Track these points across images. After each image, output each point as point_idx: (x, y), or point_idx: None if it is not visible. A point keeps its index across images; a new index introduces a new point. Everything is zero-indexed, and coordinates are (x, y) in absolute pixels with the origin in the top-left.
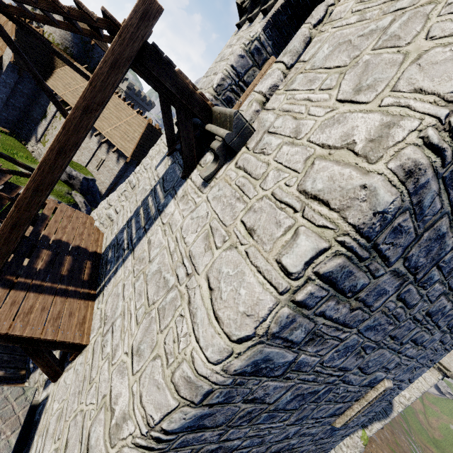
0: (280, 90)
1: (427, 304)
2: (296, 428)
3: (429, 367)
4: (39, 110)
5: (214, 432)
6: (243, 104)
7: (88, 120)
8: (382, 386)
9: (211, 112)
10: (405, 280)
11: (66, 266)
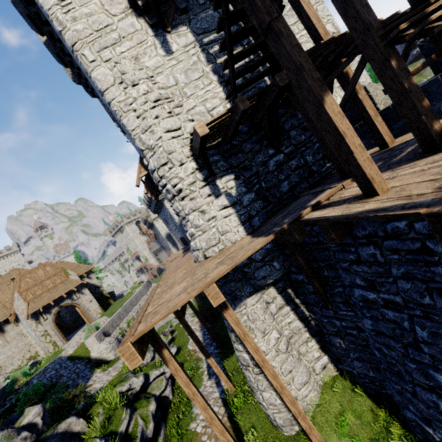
0: None
1: None
2: None
3: None
4: None
5: None
6: None
7: None
8: None
9: None
10: None
11: None
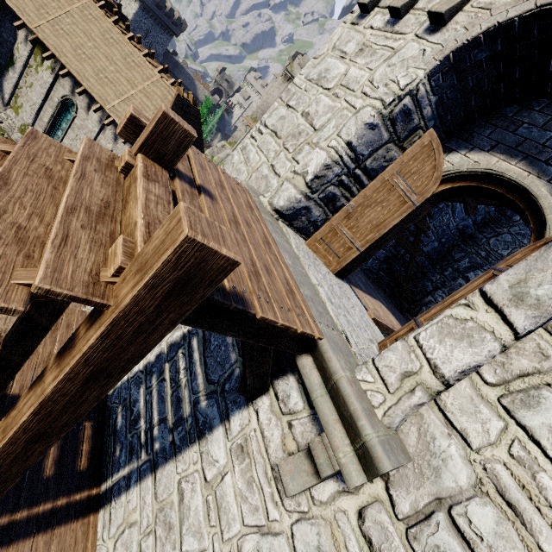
0: (487, 385)
1: None
2: None
3: None
4: (2, 50)
5: None
6: (388, 359)
7: (45, 445)
8: None
9: (313, 340)
10: None
11: (52, 453)
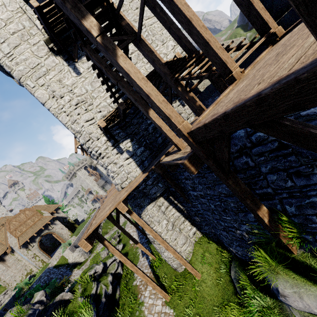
0: None
1: None
2: None
3: None
4: None
5: None
6: None
7: None
8: None
9: None
10: None
11: None
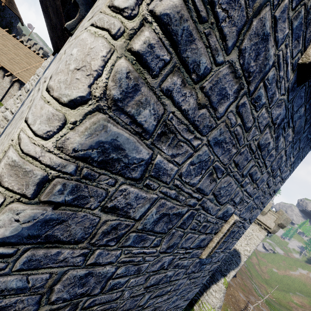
0: None
1: (258, 132)
2: (170, 258)
3: (261, 209)
4: None
5: (74, 250)
6: None
7: None
8: (232, 219)
9: None
10: (241, 87)
11: None
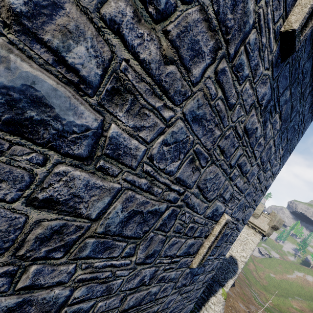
0: None
1: (243, 112)
2: (151, 270)
3: (254, 208)
4: None
5: None
6: None
7: None
8: (224, 219)
9: None
10: (219, 46)
11: None
